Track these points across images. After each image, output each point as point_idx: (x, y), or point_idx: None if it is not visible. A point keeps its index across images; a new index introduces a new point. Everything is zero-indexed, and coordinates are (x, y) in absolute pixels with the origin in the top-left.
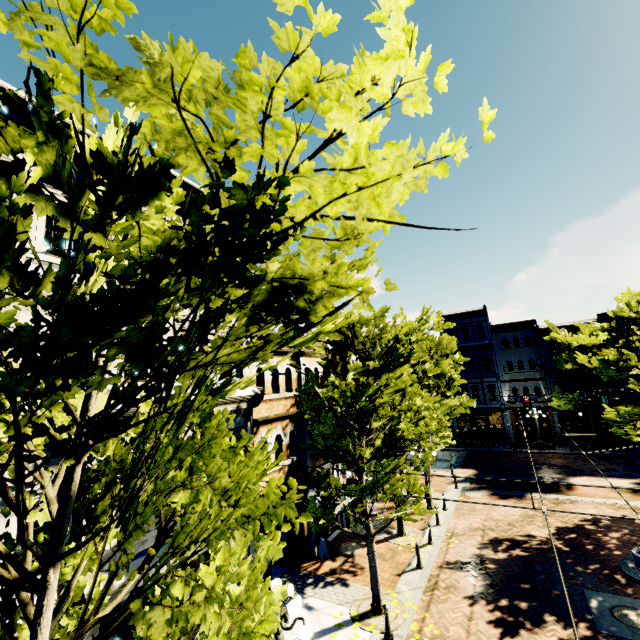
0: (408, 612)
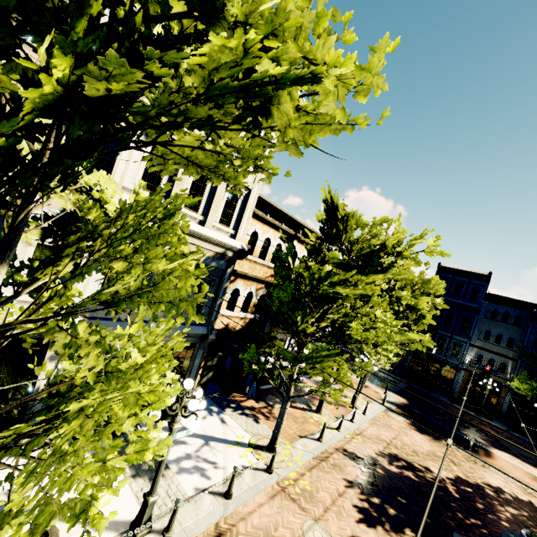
0: (293, 463)
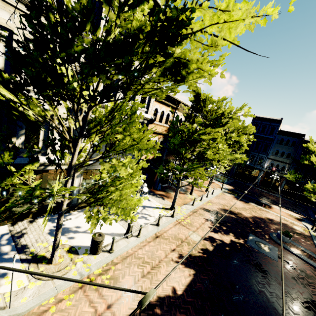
0: (182, 214)
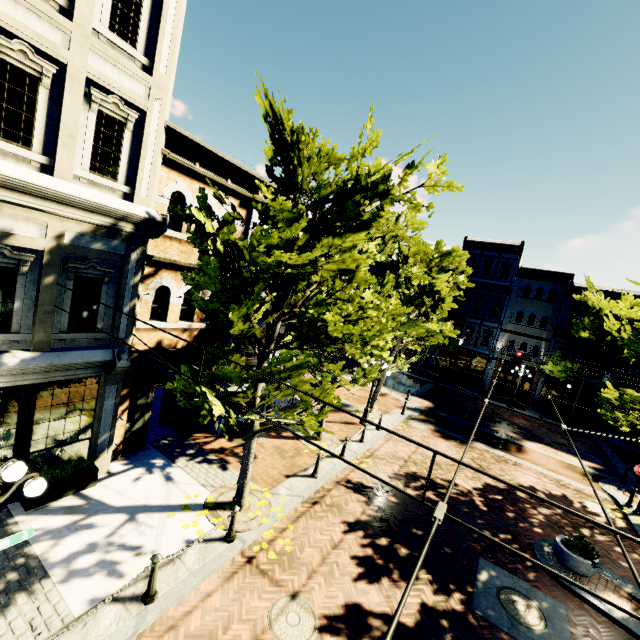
0: (270, 518)
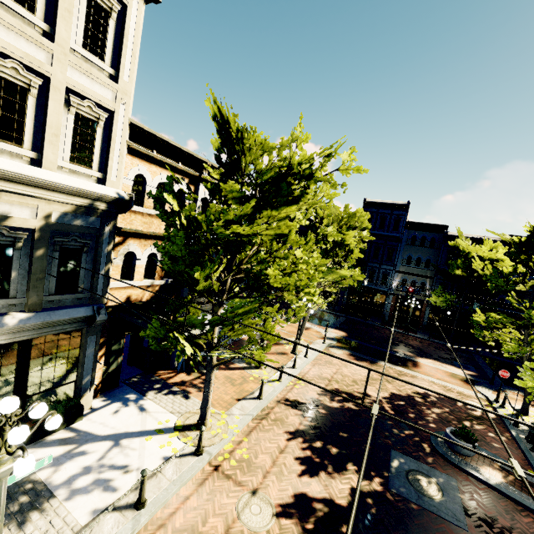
0: (229, 434)
